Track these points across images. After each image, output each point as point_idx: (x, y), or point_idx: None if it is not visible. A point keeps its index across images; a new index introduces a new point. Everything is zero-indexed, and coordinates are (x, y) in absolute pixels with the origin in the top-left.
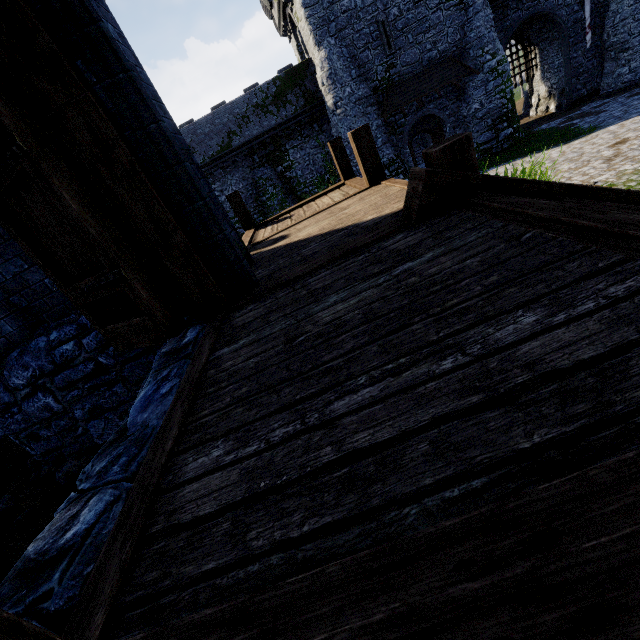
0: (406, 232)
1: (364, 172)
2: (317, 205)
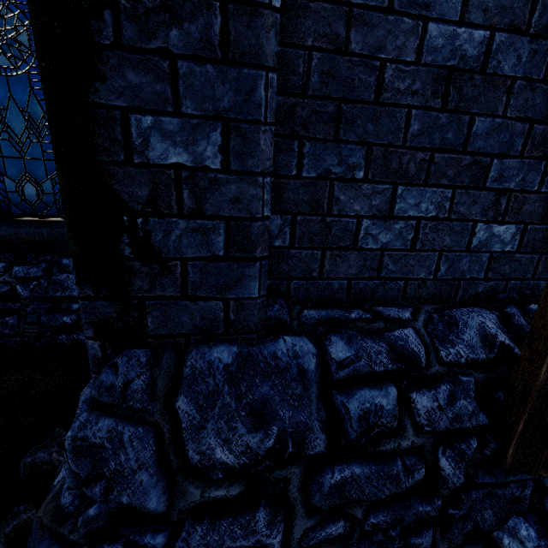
0: None
1: None
2: None
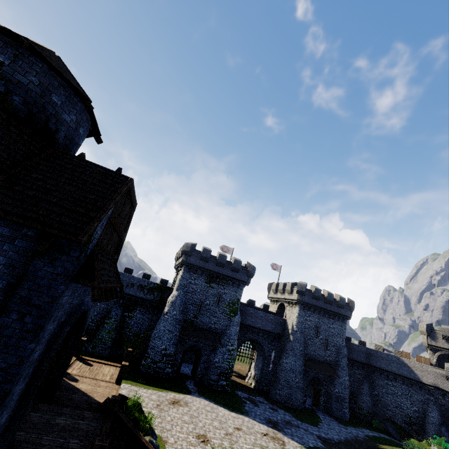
0: (92, 412)
1: (117, 377)
2: (103, 369)
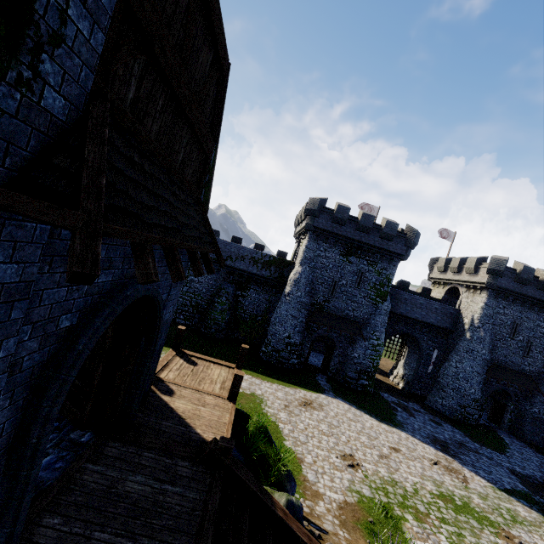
0: (190, 463)
1: (229, 391)
2: (211, 372)
